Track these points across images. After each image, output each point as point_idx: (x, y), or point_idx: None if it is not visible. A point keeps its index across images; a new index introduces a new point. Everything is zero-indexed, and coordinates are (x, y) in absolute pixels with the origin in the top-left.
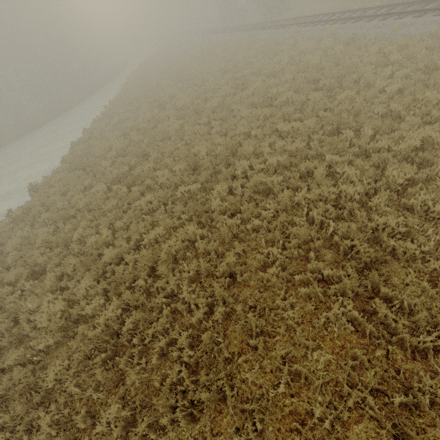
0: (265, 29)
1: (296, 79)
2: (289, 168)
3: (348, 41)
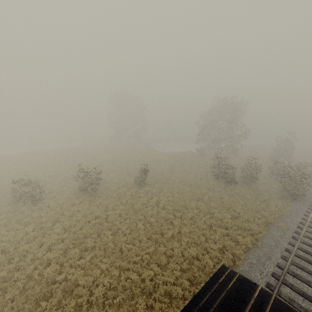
0: None
1: None
2: None
3: None
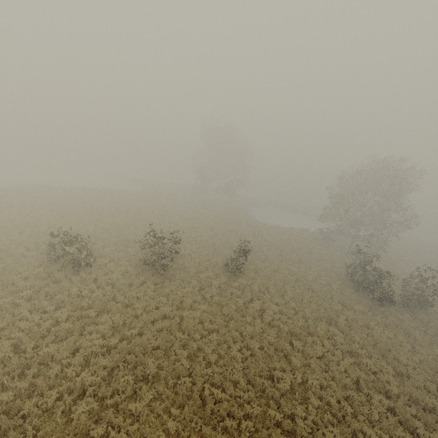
0: None
1: None
2: None
3: None
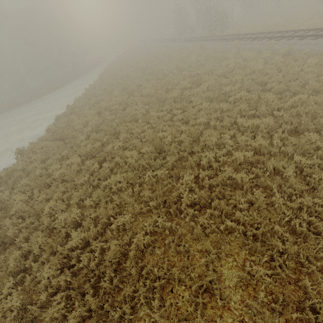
0: (211, 41)
1: (244, 80)
2: (255, 164)
3: (284, 53)
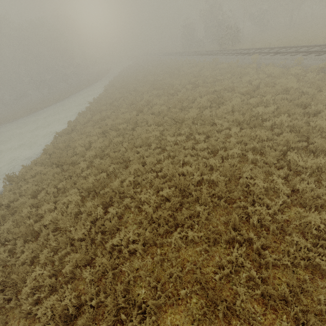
0: (224, 55)
1: (277, 100)
2: None
3: (318, 70)
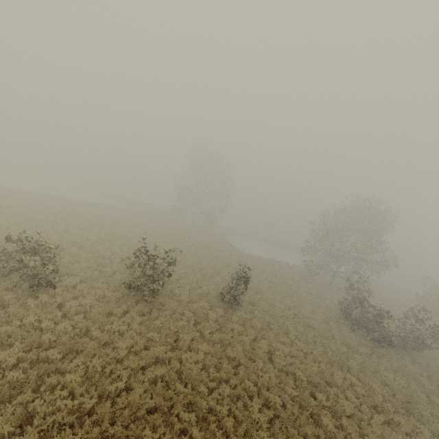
0: None
1: None
2: None
3: None
